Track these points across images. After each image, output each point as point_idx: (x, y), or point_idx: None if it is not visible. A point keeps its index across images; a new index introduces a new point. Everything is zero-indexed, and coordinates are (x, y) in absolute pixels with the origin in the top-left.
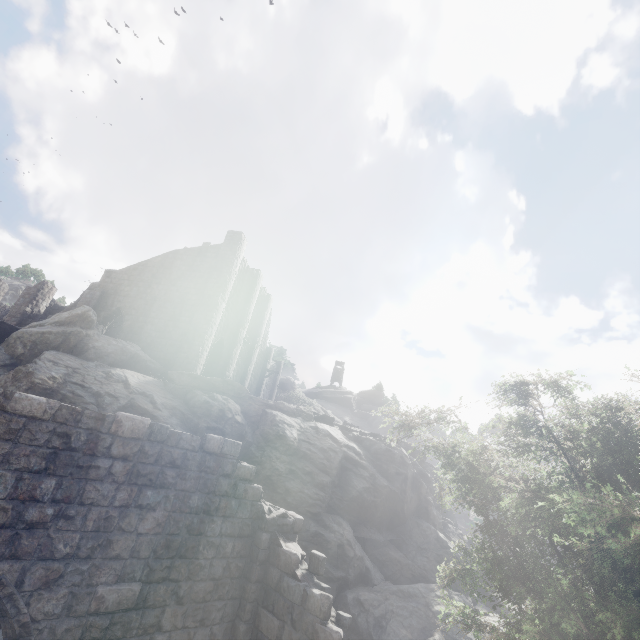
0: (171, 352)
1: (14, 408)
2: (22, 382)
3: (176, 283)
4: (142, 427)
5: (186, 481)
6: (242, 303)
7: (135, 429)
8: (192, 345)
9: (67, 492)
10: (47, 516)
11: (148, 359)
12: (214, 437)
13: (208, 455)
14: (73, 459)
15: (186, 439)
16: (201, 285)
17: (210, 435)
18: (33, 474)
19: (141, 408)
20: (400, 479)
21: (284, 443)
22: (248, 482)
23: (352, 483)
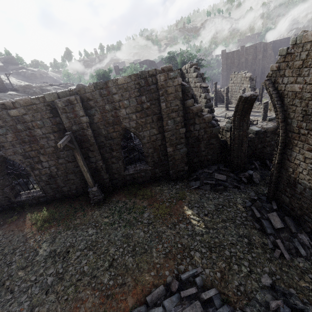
0: None
1: None
2: None
3: None
4: None
5: None
6: None
7: None
8: None
9: None
10: None
11: None
12: None
13: None
14: None
15: None
16: None
17: None
18: None
19: None
20: None
21: None
22: None
23: None
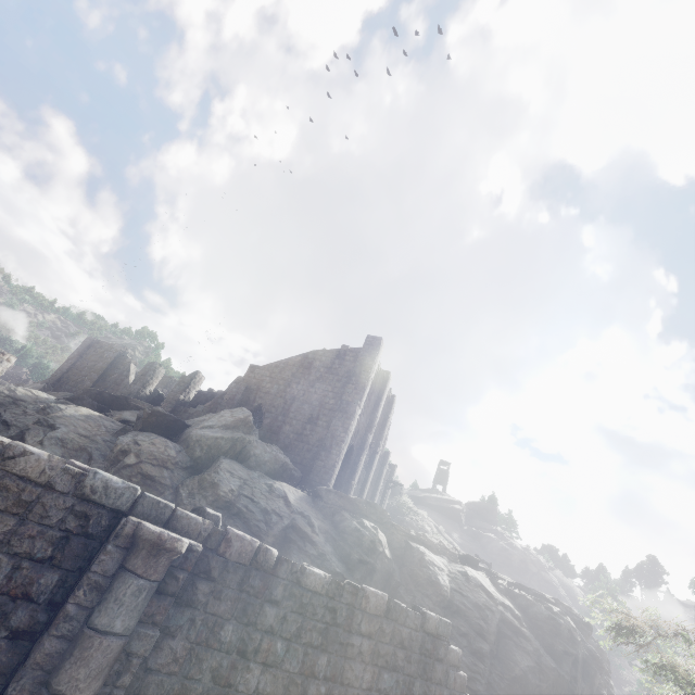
0: (308, 457)
1: (305, 583)
2: (208, 492)
3: (314, 384)
4: (382, 603)
5: (411, 664)
6: (371, 406)
7: (378, 605)
8: (329, 453)
9: (333, 670)
10: (321, 694)
11: (292, 466)
12: (432, 615)
13: (426, 635)
14: (337, 635)
15: (411, 616)
16: (339, 389)
17: (429, 613)
18: (313, 649)
19: (301, 530)
20: (569, 661)
21: (437, 592)
22: (456, 669)
23: (514, 657)
